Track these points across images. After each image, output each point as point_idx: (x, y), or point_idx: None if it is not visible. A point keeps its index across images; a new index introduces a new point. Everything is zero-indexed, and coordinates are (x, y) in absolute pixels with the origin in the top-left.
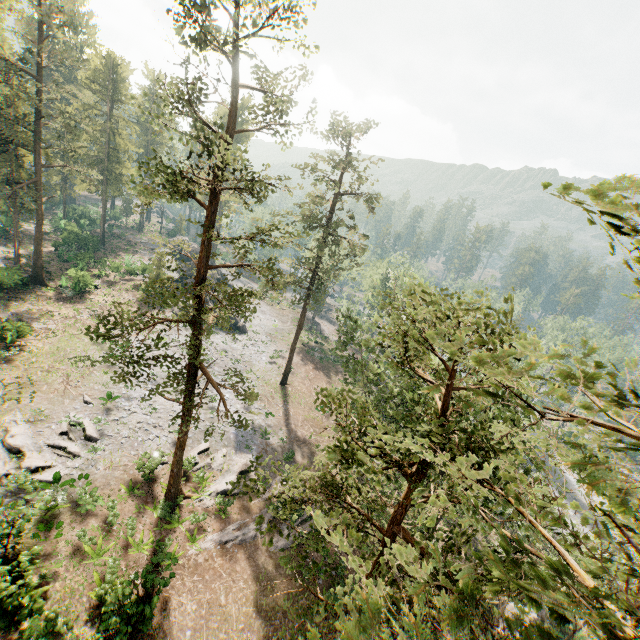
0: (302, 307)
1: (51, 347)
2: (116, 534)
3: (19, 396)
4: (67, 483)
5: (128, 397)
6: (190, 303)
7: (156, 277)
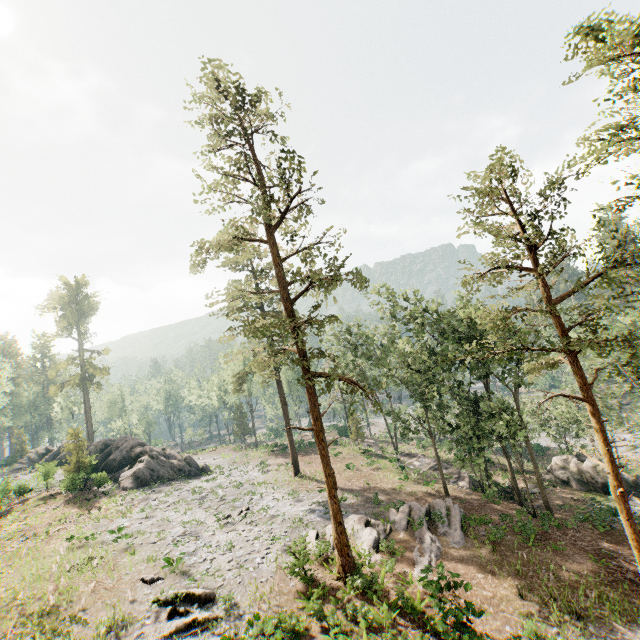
0: (278, 383)
1: (20, 581)
2: (352, 632)
3: (54, 632)
4: (247, 635)
5: (188, 554)
6: (141, 466)
7: (76, 465)
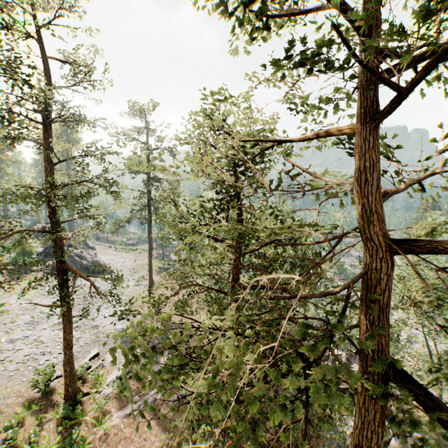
0: (148, 233)
1: None
2: None
3: None
4: None
5: (11, 340)
6: None
7: (22, 250)
